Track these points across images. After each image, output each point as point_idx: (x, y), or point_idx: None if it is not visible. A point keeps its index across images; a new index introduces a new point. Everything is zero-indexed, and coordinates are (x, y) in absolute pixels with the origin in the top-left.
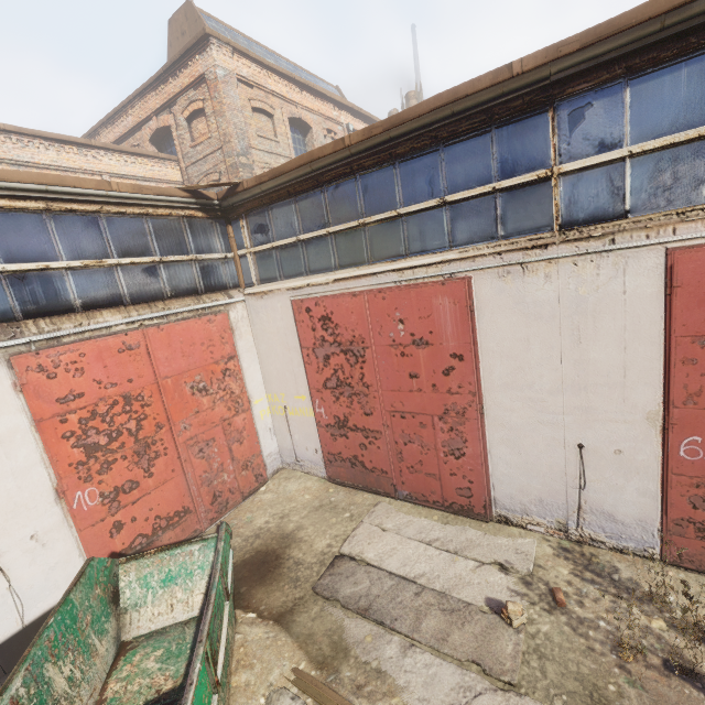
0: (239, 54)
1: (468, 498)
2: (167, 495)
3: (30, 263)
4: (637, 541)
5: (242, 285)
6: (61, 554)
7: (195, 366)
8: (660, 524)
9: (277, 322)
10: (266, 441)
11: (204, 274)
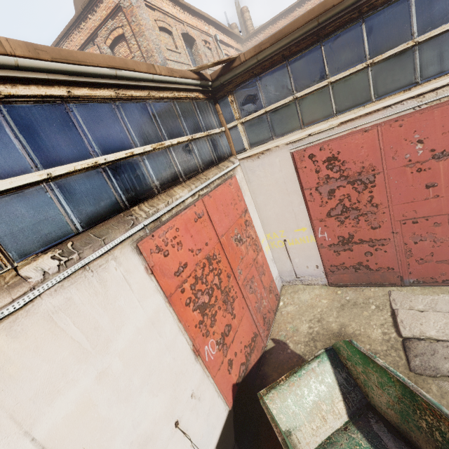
0: None
1: None
2: (245, 327)
3: (120, 152)
4: None
5: (234, 153)
6: (209, 401)
7: (232, 222)
8: None
9: (275, 174)
10: (272, 269)
11: (214, 147)
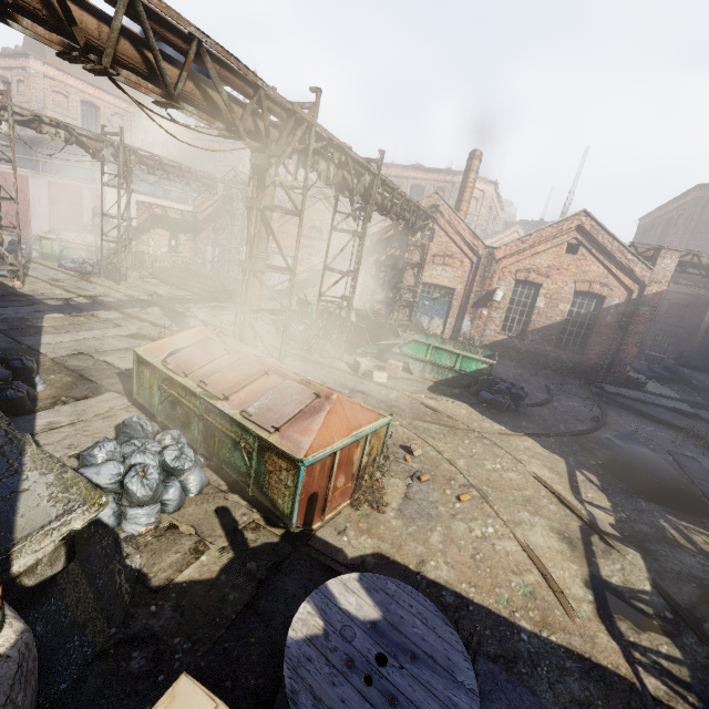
0: (49, 65)
1: (28, 236)
2: None
3: None
4: None
5: None
6: None
7: None
8: None
9: None
10: None
11: None
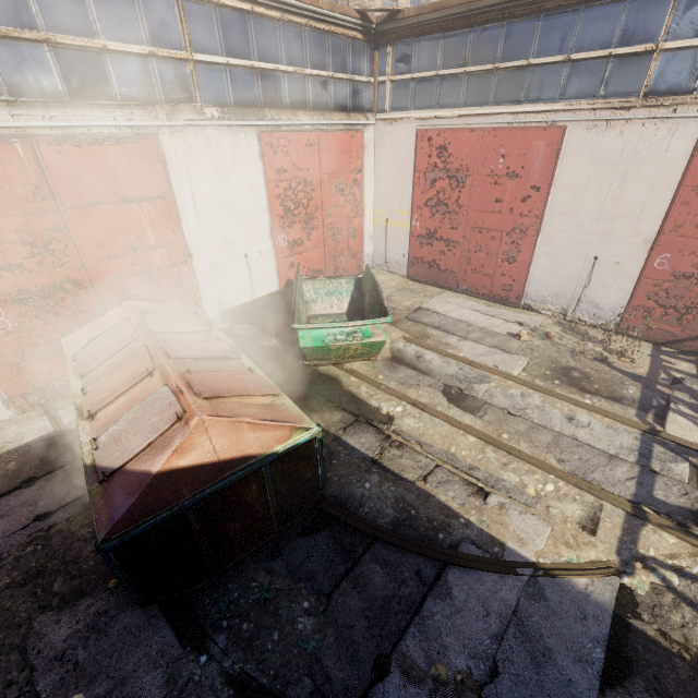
0: None
1: (508, 292)
2: (315, 257)
3: (270, 64)
4: (606, 320)
5: (375, 111)
6: (269, 269)
7: (340, 170)
8: (624, 310)
9: (399, 147)
10: (367, 244)
11: (353, 95)
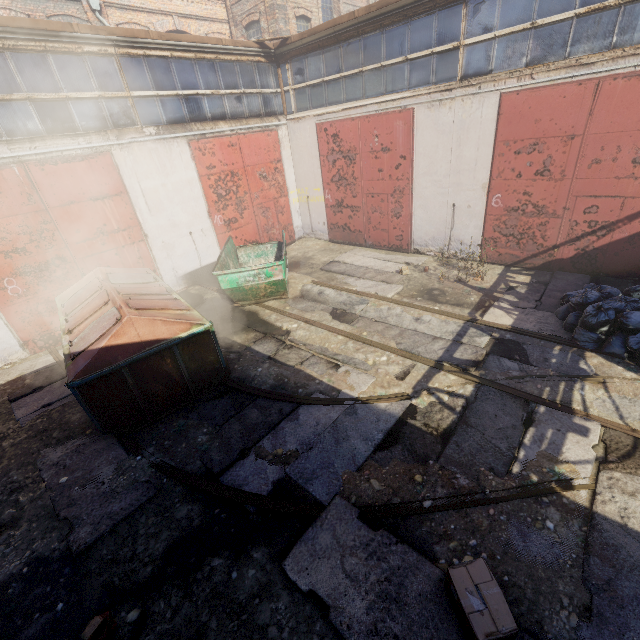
0: None
1: (401, 241)
2: (249, 231)
3: (191, 91)
4: (471, 253)
5: (285, 113)
6: (211, 242)
7: (261, 162)
8: (481, 243)
9: (306, 139)
10: (295, 218)
11: (265, 104)
